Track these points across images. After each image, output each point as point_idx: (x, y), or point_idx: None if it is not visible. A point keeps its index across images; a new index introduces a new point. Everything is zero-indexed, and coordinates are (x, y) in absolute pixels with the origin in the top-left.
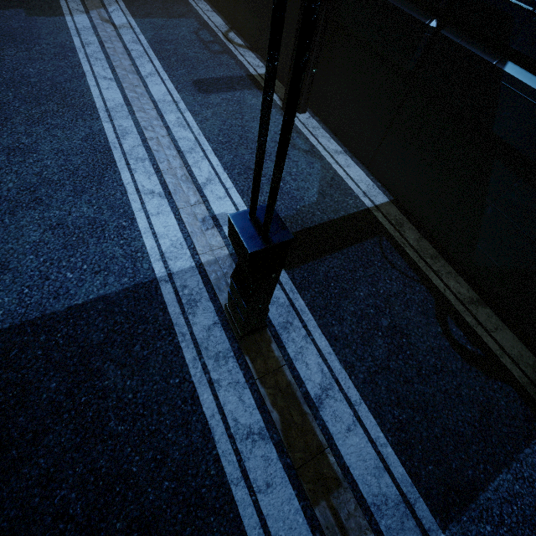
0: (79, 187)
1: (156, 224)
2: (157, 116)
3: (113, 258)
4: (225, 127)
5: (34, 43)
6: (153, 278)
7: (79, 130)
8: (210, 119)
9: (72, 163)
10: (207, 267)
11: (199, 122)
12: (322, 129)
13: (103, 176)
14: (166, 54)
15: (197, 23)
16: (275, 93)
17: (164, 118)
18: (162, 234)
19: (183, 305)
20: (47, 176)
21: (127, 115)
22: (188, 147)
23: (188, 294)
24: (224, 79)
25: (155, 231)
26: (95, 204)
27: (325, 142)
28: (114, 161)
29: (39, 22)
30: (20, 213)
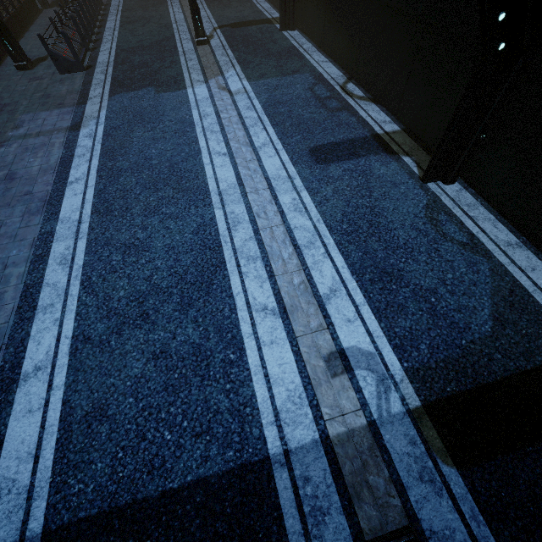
0: (186, 297)
1: (268, 360)
2: (271, 199)
3: (217, 412)
4: (350, 210)
5: (159, 122)
6: (265, 456)
7: (191, 220)
8: (331, 198)
9: (181, 264)
10: (337, 446)
11: (318, 204)
12: (481, 207)
13: (211, 282)
14: (280, 119)
15: (311, 77)
16: (410, 156)
17: (278, 200)
18: (276, 378)
19: (305, 516)
20: (156, 281)
21: (239, 197)
22: (306, 240)
23: (311, 495)
24: (344, 143)
25: (267, 372)
26: (201, 324)
27: (489, 228)
28: (224, 261)
29: (165, 98)
30: (126, 332)
